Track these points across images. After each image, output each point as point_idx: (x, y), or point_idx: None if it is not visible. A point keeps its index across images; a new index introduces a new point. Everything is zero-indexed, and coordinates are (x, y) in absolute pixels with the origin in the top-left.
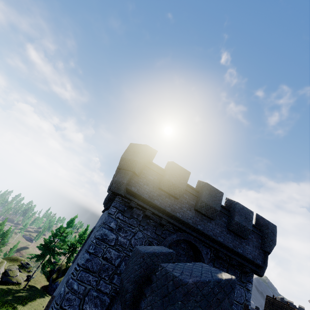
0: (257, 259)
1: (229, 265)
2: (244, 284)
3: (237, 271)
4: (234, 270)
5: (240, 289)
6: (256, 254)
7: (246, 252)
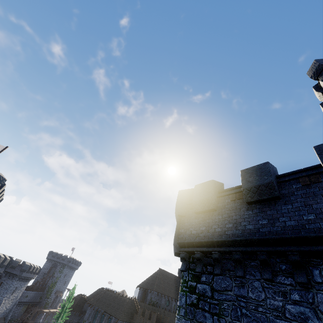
0: (17, 273)
1: (9, 276)
2: (12, 280)
3: (11, 277)
4: (10, 277)
5: (10, 281)
6: (17, 272)
7: (14, 272)
